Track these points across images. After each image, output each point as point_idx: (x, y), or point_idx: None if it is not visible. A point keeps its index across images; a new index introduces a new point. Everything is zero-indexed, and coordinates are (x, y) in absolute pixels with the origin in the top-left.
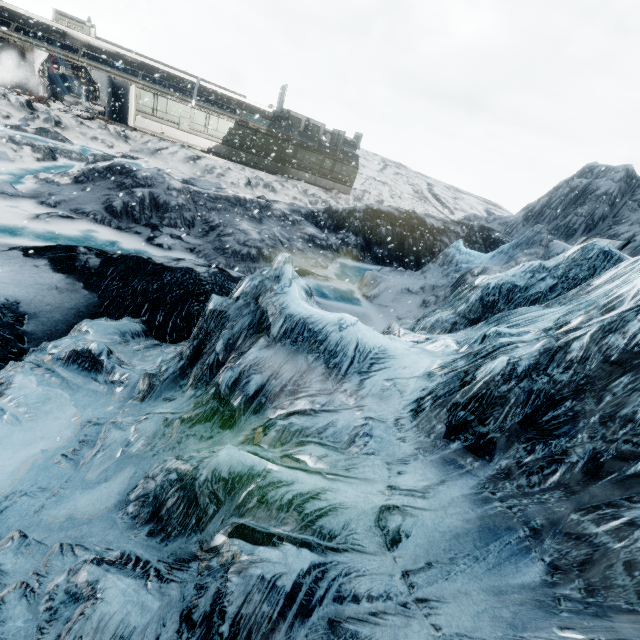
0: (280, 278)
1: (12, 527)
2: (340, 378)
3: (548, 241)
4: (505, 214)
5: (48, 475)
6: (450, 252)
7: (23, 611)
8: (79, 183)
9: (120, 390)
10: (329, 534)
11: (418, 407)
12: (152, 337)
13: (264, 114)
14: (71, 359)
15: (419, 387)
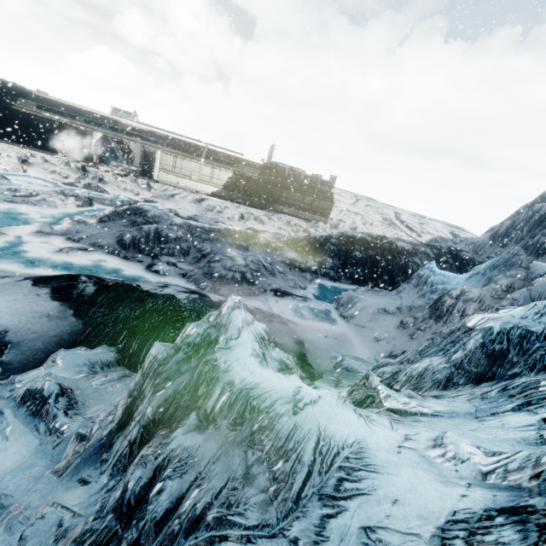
0: (227, 327)
1: None
2: (289, 507)
3: (528, 263)
4: (469, 235)
5: None
6: (424, 273)
7: None
8: (102, 222)
9: (52, 448)
10: None
11: None
12: (124, 366)
13: (256, 166)
14: (23, 400)
15: None
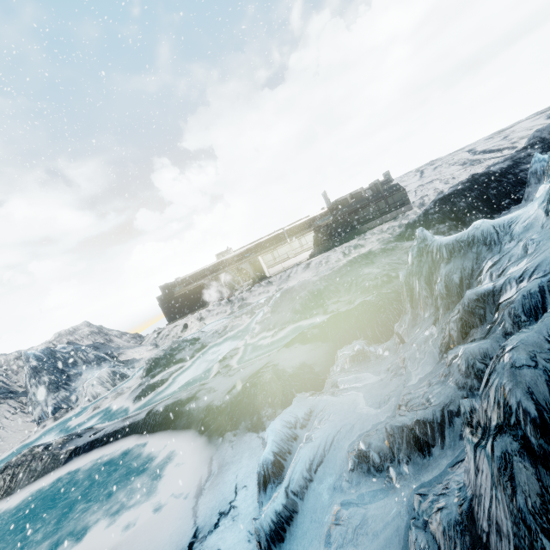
0: (425, 238)
1: (399, 398)
2: (497, 243)
3: None
4: None
5: (393, 384)
6: (535, 168)
7: (436, 385)
8: (274, 312)
9: (388, 353)
10: (542, 272)
11: (547, 213)
12: (373, 344)
13: (324, 214)
14: (351, 361)
15: (541, 209)
